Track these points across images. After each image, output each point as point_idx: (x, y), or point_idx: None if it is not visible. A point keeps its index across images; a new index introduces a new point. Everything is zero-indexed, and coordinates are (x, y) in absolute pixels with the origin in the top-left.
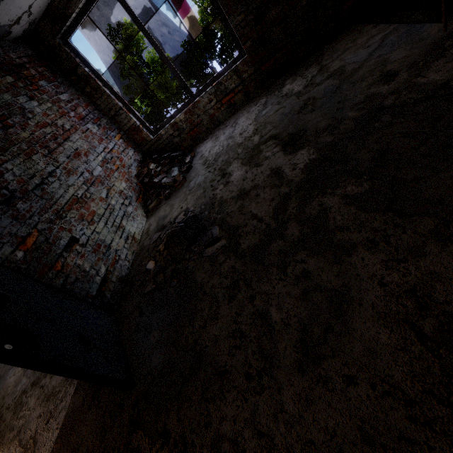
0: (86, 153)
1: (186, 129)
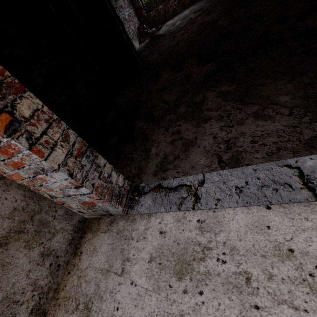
0: (124, 8)
1: (161, 14)
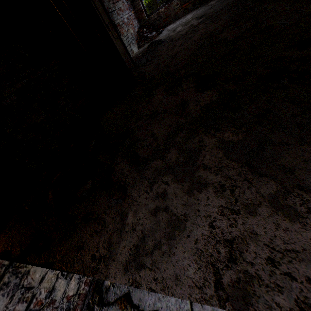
0: (123, 11)
1: (163, 17)
